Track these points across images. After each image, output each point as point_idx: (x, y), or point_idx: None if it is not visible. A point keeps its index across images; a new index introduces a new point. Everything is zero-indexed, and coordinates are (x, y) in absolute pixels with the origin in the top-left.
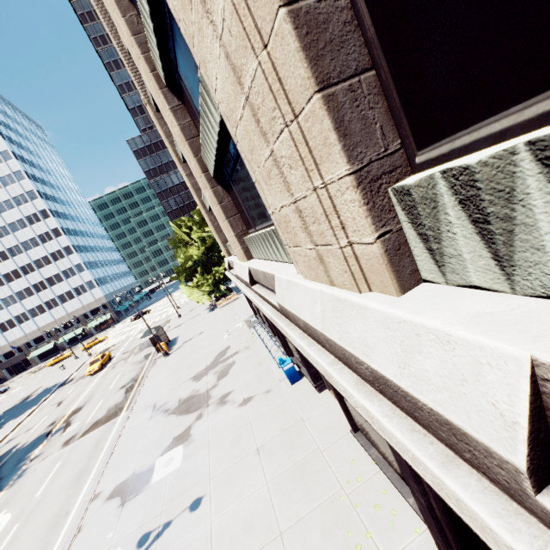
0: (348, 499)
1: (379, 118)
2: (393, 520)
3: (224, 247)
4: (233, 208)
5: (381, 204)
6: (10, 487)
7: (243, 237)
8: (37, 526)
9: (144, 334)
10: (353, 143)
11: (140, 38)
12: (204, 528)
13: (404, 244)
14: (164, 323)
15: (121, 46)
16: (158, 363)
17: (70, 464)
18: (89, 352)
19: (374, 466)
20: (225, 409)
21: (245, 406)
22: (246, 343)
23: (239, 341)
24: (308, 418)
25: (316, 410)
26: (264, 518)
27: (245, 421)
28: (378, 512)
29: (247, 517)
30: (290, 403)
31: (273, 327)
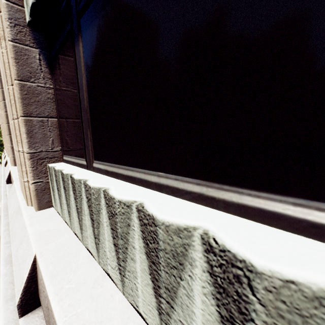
0: None
1: None
2: None
3: None
4: None
5: None
6: None
7: None
8: None
9: None
10: None
11: None
12: None
13: None
14: None
15: None
16: None
17: None
18: None
19: None
20: None
21: None
22: None
23: None
24: None
25: None
26: None
27: None
28: None
29: None
30: None
31: None
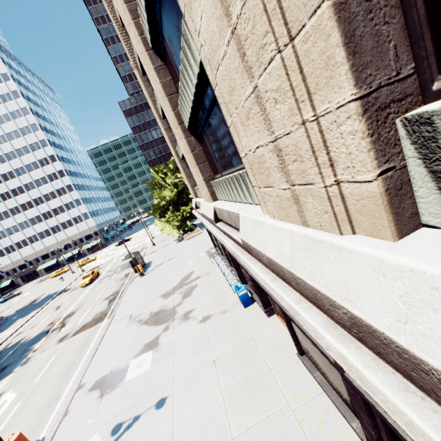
0: (293, 415)
1: (394, 35)
2: (335, 439)
3: (193, 190)
4: (203, 156)
5: (387, 136)
6: (17, 371)
7: (210, 181)
8: (34, 406)
9: (125, 257)
10: (363, 63)
11: (131, 5)
12: (167, 425)
13: (406, 183)
14: (141, 249)
15: (116, 19)
16: (135, 282)
17: (62, 357)
18: (83, 269)
19: (317, 387)
20: (188, 324)
21: (204, 322)
22: (206, 270)
23: (201, 268)
24: (259, 338)
25: (265, 332)
26: (218, 423)
27: (204, 336)
28: (321, 430)
29: (204, 420)
30: (243, 324)
31: (231, 259)
